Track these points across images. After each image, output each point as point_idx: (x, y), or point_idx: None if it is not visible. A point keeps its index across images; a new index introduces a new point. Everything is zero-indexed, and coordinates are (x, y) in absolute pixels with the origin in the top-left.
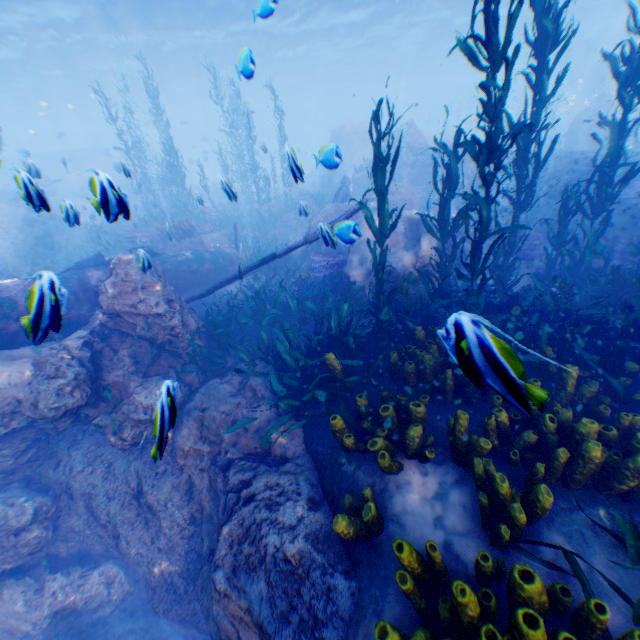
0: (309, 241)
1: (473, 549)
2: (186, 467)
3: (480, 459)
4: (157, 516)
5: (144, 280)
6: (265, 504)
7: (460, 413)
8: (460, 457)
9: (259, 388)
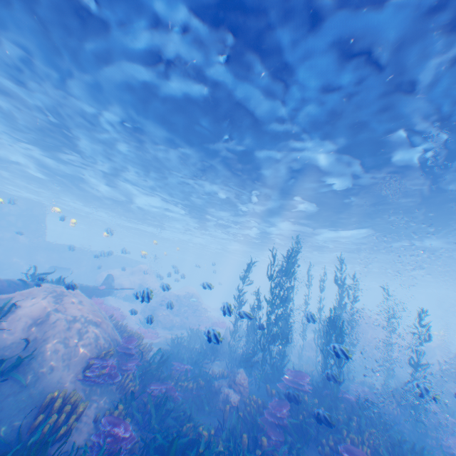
0: None
1: None
2: None
3: None
4: None
5: None
6: None
7: None
8: None
9: None
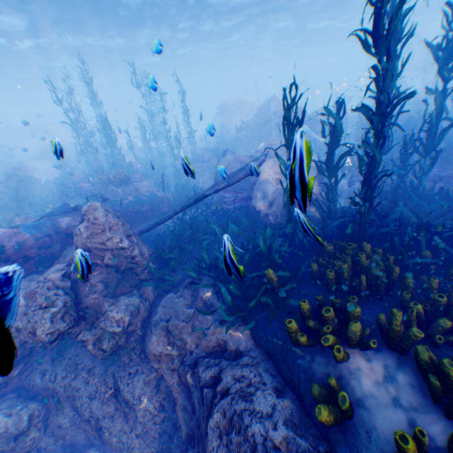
0: (231, 184)
1: (433, 423)
2: (158, 368)
3: (422, 347)
4: (133, 408)
5: (109, 222)
6: (241, 397)
7: (394, 311)
8: (395, 344)
9: (208, 298)
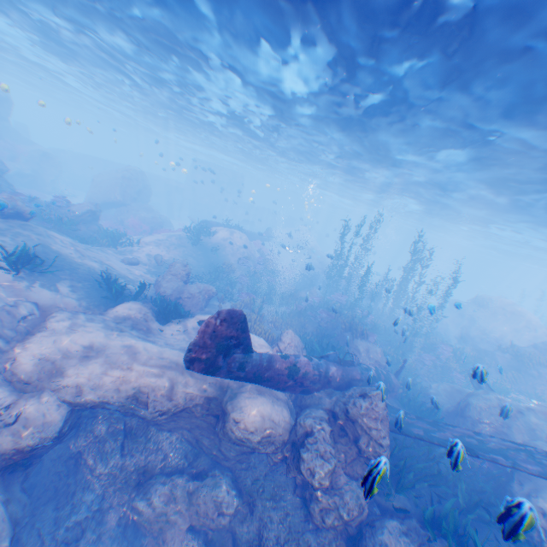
0: (515, 468)
1: None
2: None
3: None
4: None
5: (382, 414)
6: None
7: None
8: None
9: None
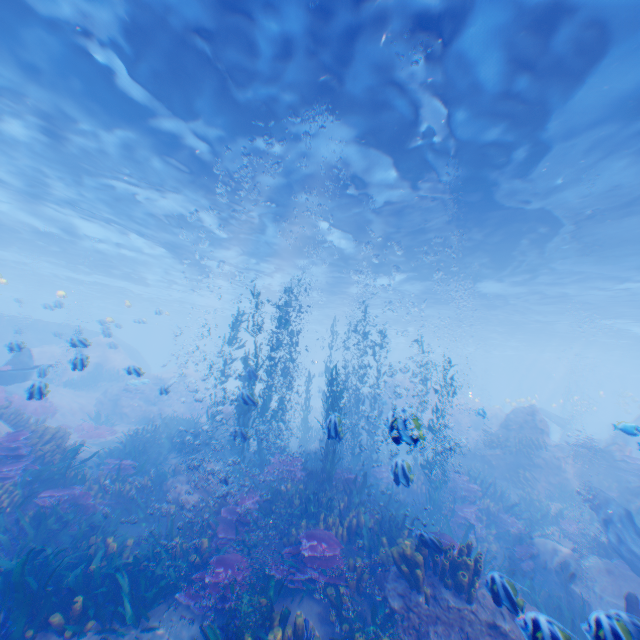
0: None
1: None
2: None
3: None
4: None
5: None
6: None
7: None
8: None
9: None
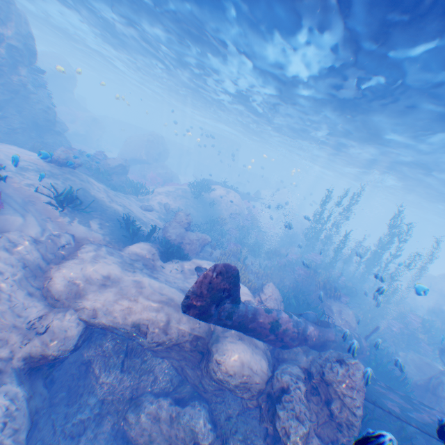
0: None
1: None
2: None
3: None
4: None
5: (359, 385)
6: None
7: None
8: None
9: None
